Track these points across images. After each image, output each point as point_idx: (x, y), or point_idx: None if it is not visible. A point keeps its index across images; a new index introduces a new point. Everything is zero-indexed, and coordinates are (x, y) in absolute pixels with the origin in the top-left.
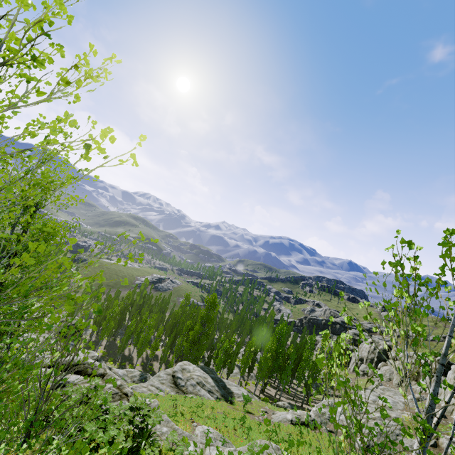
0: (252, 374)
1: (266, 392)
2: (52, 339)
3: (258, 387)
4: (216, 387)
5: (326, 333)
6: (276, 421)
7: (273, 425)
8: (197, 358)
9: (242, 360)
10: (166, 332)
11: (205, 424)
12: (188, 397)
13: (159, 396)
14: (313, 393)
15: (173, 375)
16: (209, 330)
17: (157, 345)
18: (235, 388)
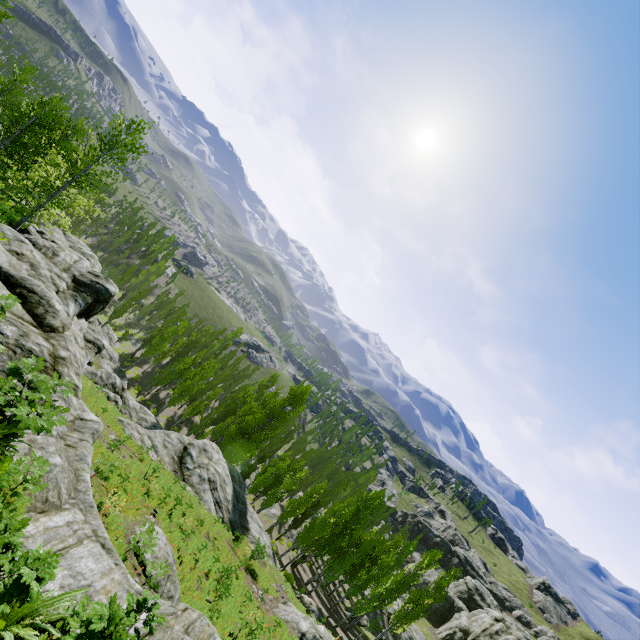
0: (295, 533)
1: (299, 570)
2: (59, 278)
3: (291, 555)
4: (230, 505)
5: (437, 551)
6: (279, 617)
7: (270, 618)
8: (235, 456)
9: (291, 500)
10: (222, 403)
11: (167, 532)
12: (183, 486)
13: (147, 456)
14: (363, 623)
15: (185, 447)
16: (272, 431)
17: (199, 408)
18: (257, 528)
